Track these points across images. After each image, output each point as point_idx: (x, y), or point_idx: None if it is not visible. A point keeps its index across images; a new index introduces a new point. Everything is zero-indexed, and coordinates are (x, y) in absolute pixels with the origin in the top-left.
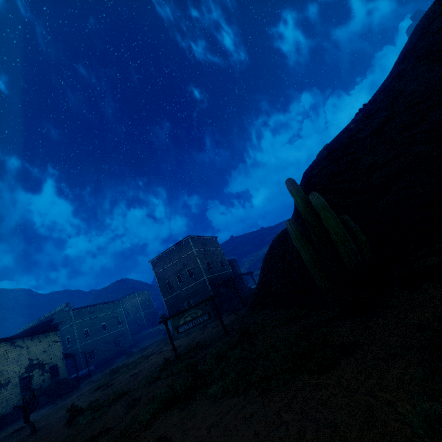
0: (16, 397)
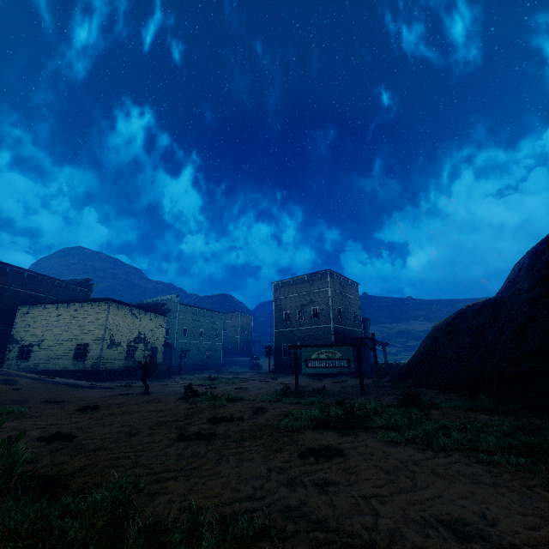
0: (122, 360)
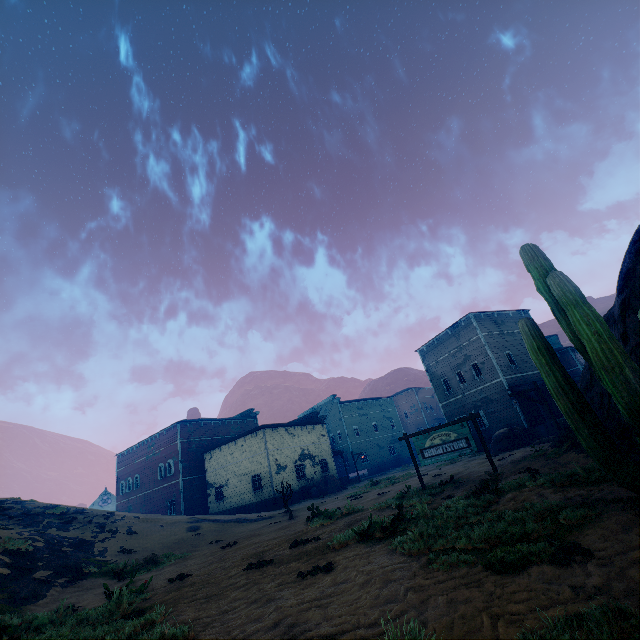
0: (293, 481)
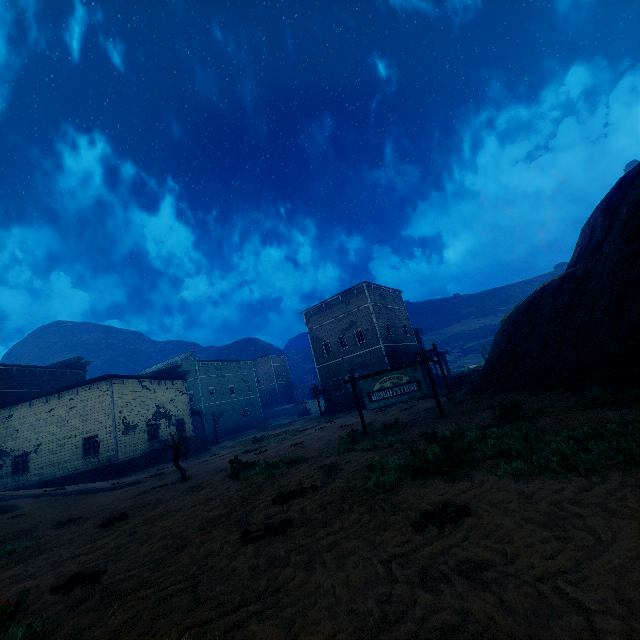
0: (144, 444)
